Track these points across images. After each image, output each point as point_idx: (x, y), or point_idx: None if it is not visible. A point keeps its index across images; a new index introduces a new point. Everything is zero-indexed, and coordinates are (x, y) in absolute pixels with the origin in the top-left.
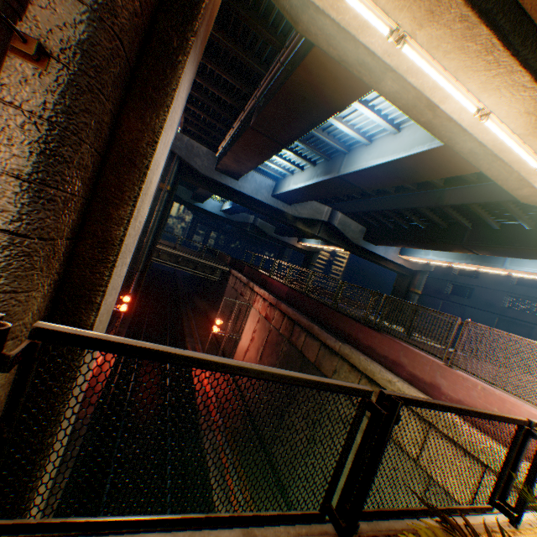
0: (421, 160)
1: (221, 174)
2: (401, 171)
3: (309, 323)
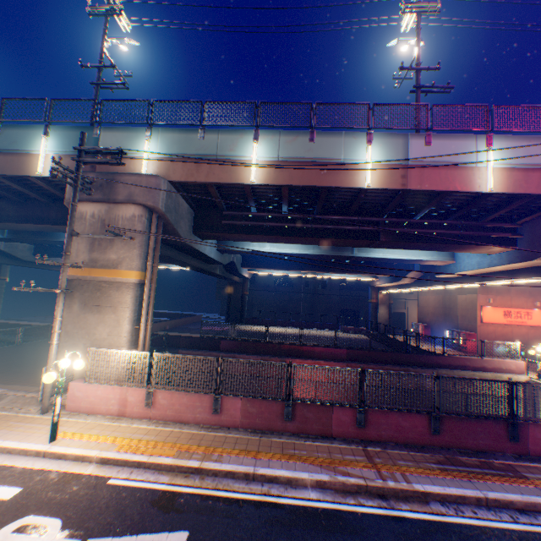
0: (418, 261)
1: (196, 238)
2: (397, 260)
3: (402, 368)
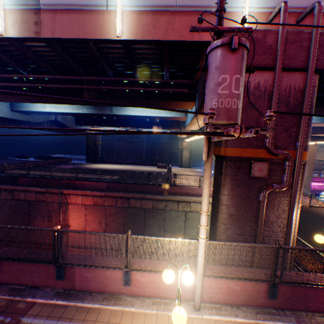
0: (163, 117)
1: None
2: (150, 117)
3: (143, 195)
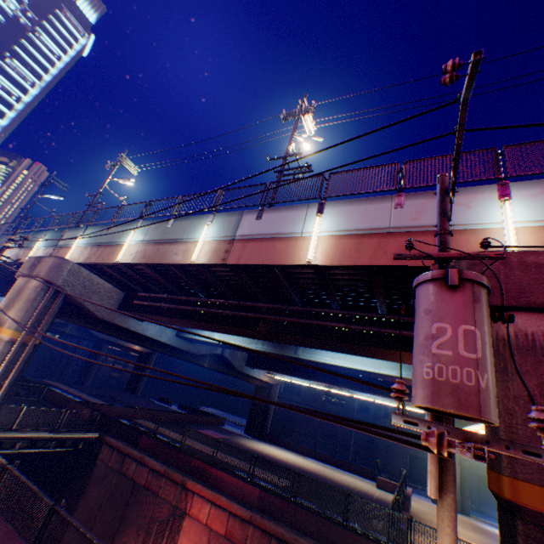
0: (383, 375)
1: (124, 316)
2: (359, 371)
3: None
